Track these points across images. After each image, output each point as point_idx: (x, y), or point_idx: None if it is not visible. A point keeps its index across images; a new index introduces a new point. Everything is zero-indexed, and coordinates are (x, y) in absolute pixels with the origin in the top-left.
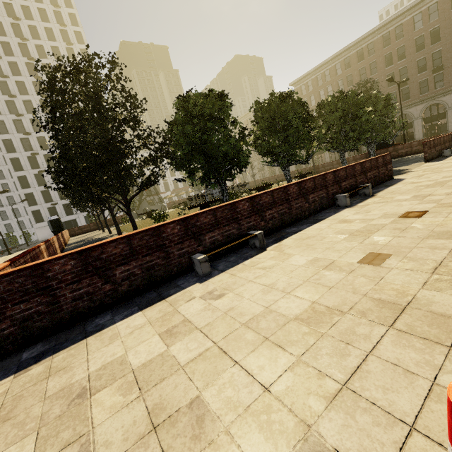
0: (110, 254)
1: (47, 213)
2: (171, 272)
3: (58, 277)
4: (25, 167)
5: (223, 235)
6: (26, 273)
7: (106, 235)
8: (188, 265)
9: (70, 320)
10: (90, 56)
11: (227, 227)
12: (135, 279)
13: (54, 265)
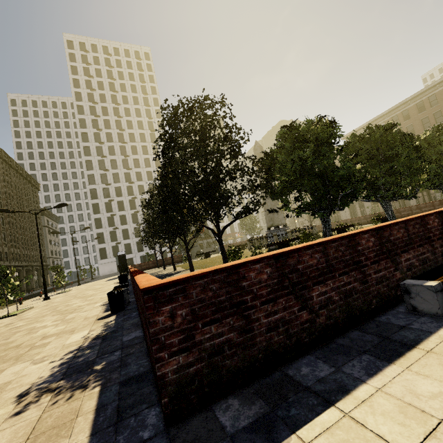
0: (306, 265)
1: (111, 251)
2: (370, 305)
3: (253, 289)
4: (101, 211)
5: (418, 259)
6: (220, 277)
7: (172, 271)
8: (387, 298)
9: (263, 362)
10: (205, 97)
11: (420, 248)
12: (332, 308)
13: (249, 270)
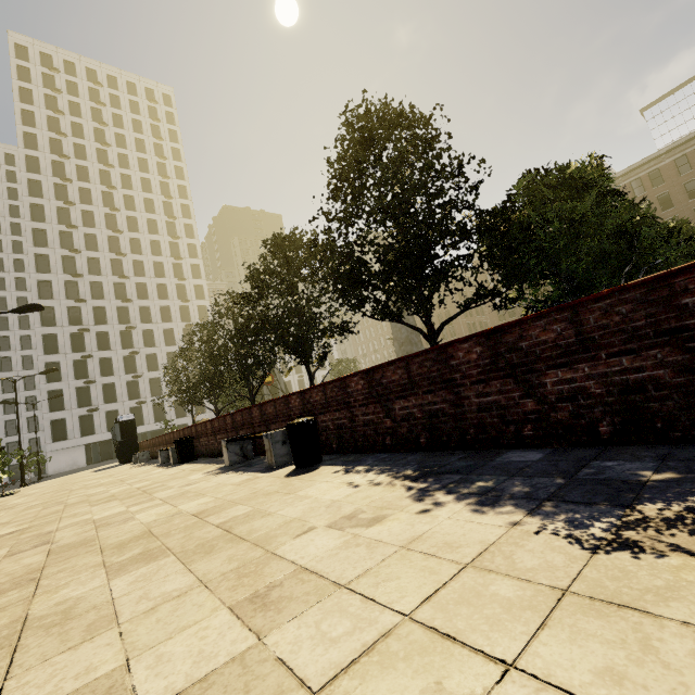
0: None
1: (77, 425)
2: None
3: None
4: (62, 349)
5: None
6: None
7: None
8: None
9: None
10: (414, 106)
11: None
12: None
13: None
